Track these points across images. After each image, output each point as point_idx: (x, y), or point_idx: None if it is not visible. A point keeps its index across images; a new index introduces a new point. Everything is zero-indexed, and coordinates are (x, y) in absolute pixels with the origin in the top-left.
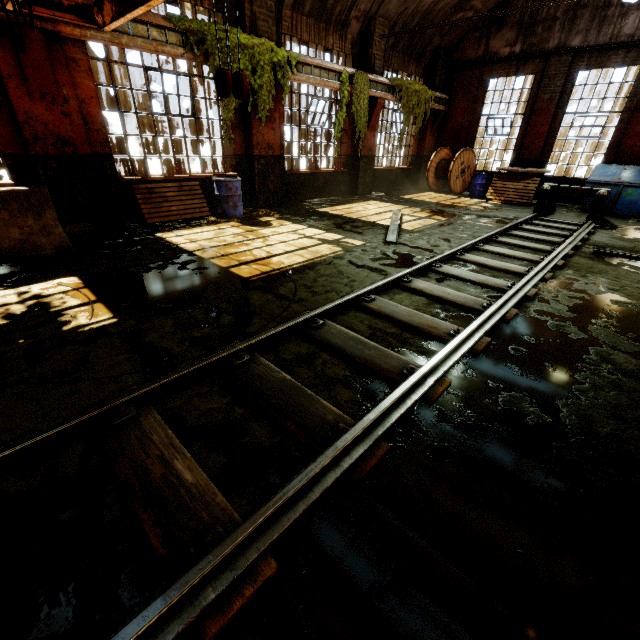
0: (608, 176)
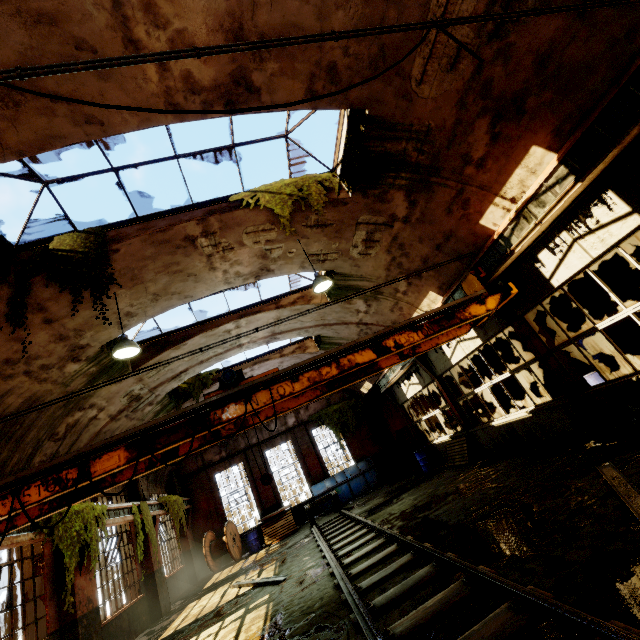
0: (321, 489)
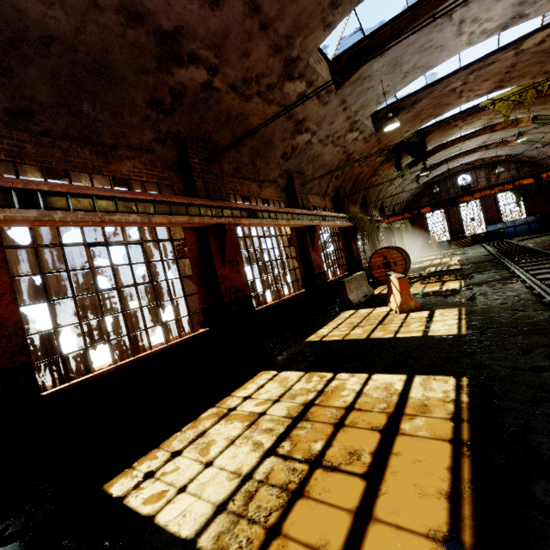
0: (494, 228)
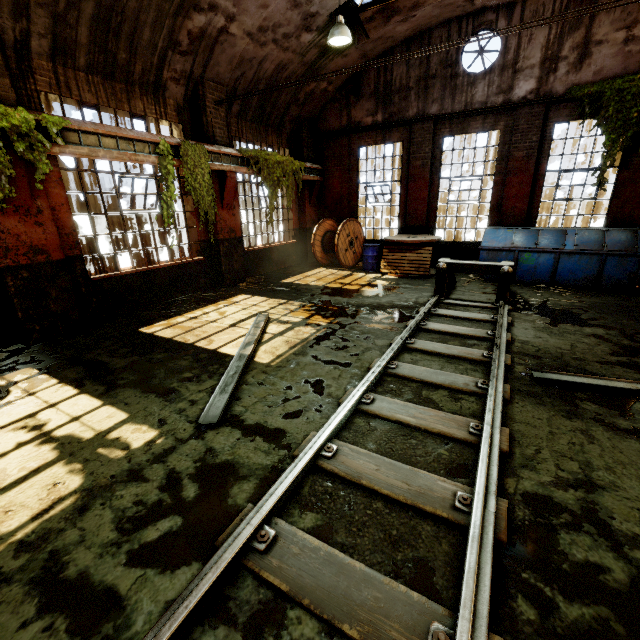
0: (500, 241)
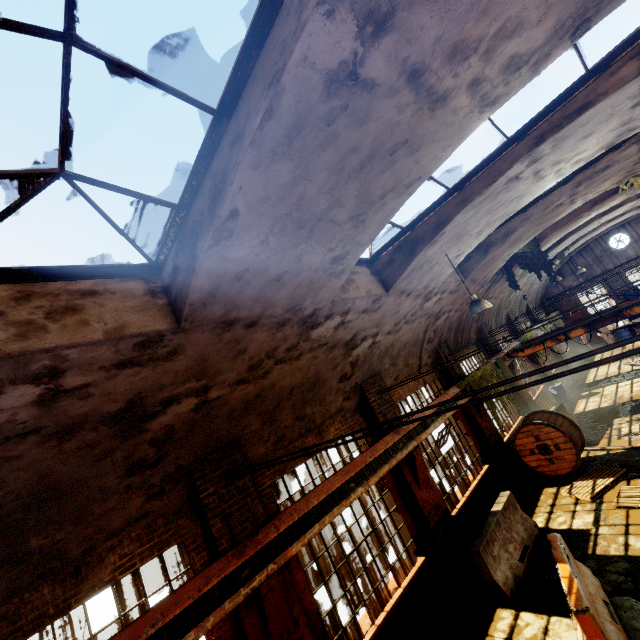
0: None
